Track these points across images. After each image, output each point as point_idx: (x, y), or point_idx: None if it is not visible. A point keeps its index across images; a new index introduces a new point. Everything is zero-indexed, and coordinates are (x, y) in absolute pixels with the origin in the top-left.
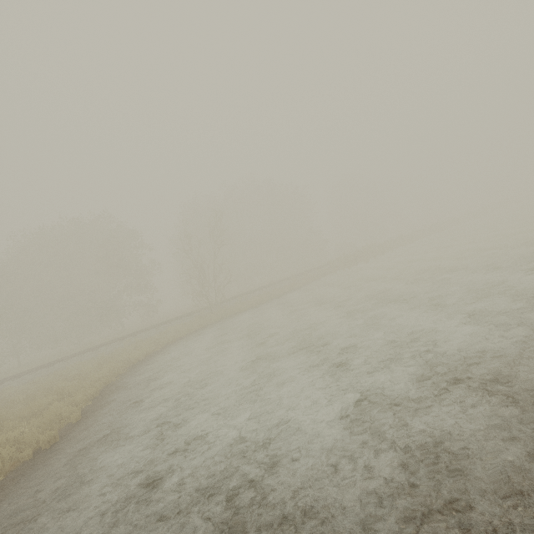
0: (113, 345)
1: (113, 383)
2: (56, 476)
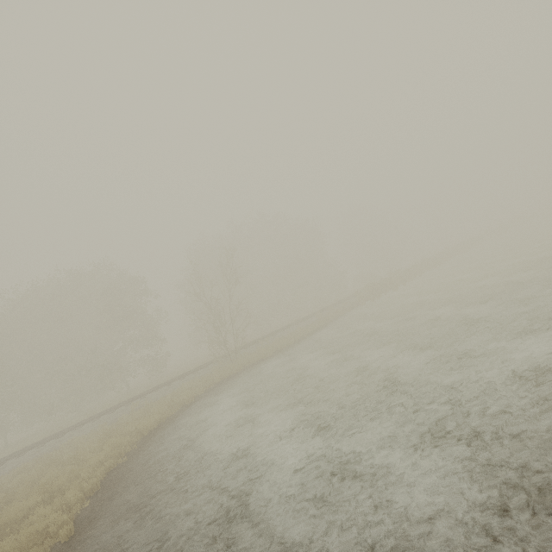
0: (118, 412)
1: (119, 467)
2: None
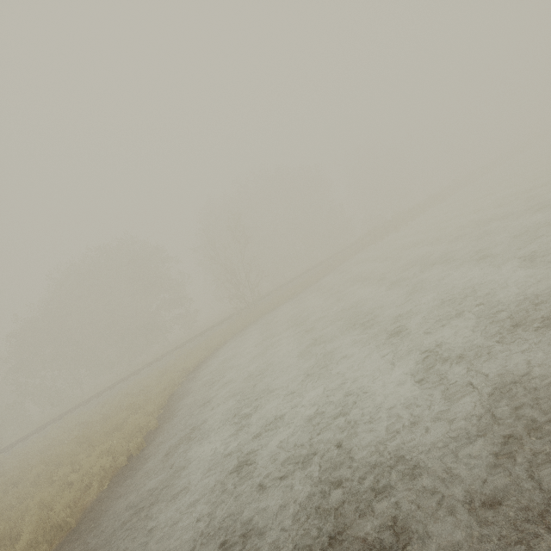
0: (165, 359)
1: (177, 391)
2: (155, 473)
